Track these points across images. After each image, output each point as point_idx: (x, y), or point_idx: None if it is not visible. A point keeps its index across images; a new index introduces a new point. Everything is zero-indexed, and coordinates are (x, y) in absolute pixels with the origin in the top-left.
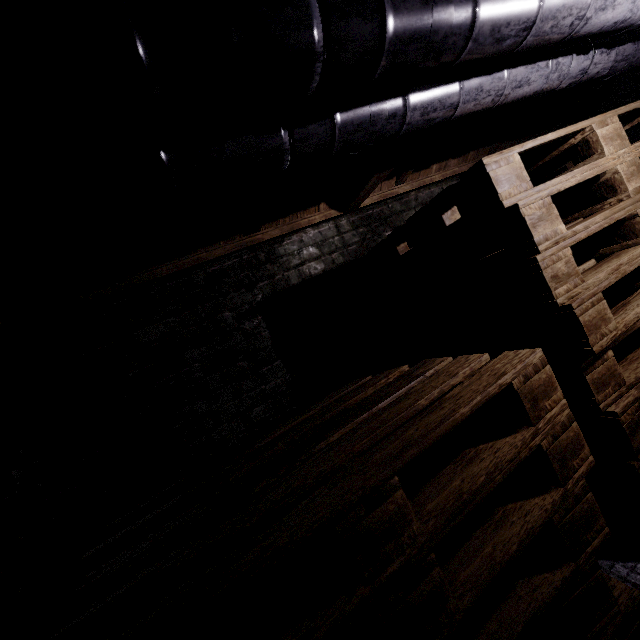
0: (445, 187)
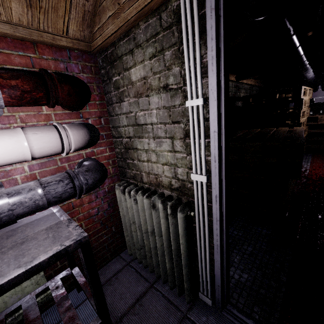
0: (248, 87)
